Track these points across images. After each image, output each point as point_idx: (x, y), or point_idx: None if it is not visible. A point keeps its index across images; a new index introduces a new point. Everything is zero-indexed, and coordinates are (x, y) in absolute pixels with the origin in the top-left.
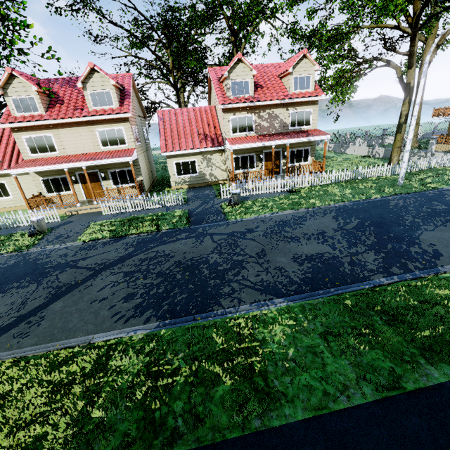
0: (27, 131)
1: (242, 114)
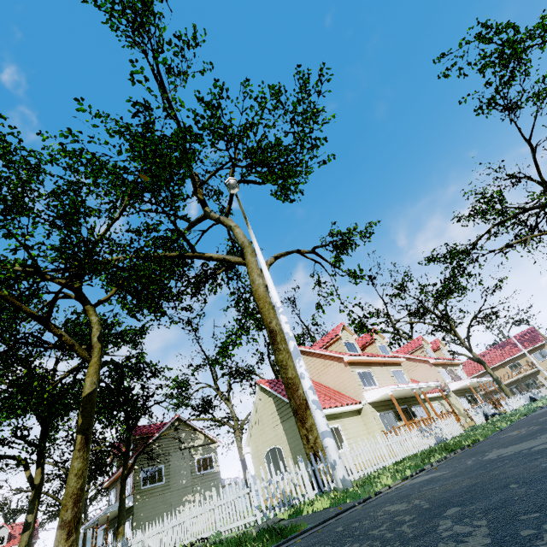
0: (357, 366)
1: (440, 368)
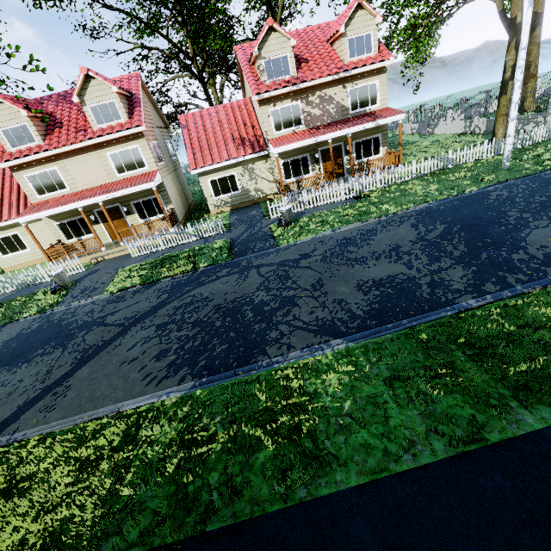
0: (28, 168)
1: (284, 103)
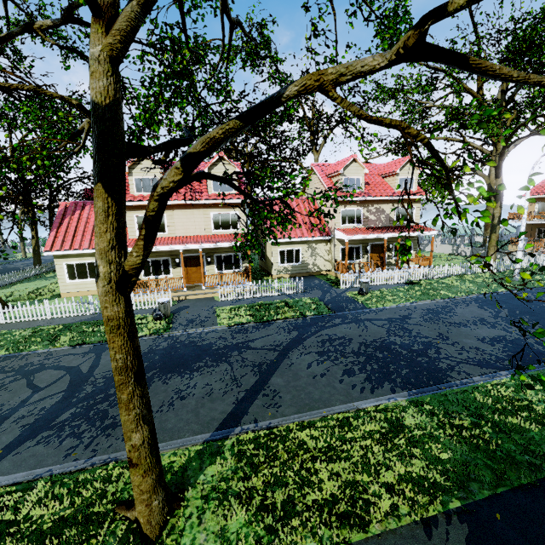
0: (141, 209)
1: (352, 207)
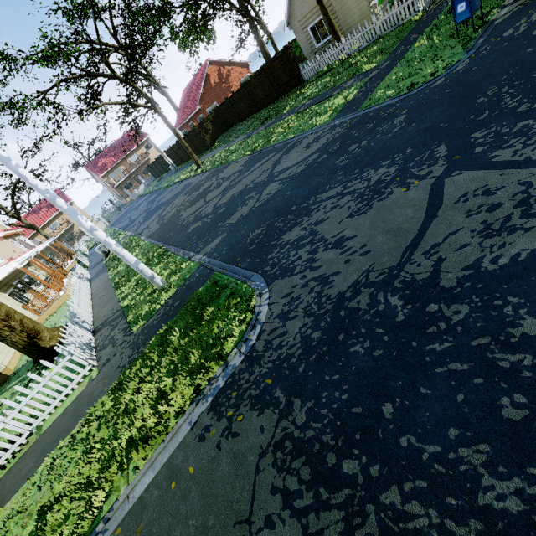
0: None
1: (11, 239)
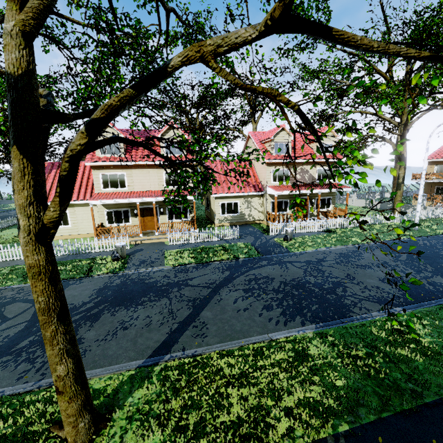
0: (105, 169)
1: (281, 167)
